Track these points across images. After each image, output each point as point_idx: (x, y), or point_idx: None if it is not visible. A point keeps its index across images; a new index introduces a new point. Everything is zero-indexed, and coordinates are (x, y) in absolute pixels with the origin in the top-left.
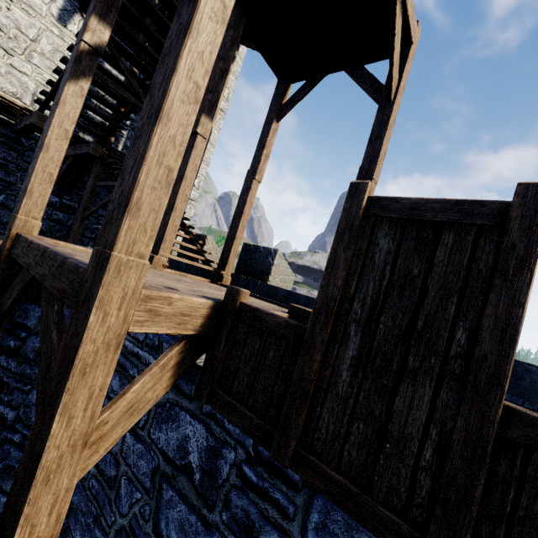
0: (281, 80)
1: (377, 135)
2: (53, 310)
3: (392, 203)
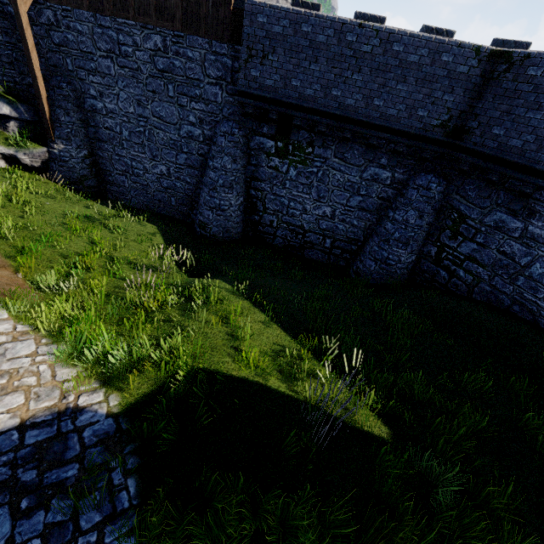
0: None
1: None
2: None
3: None
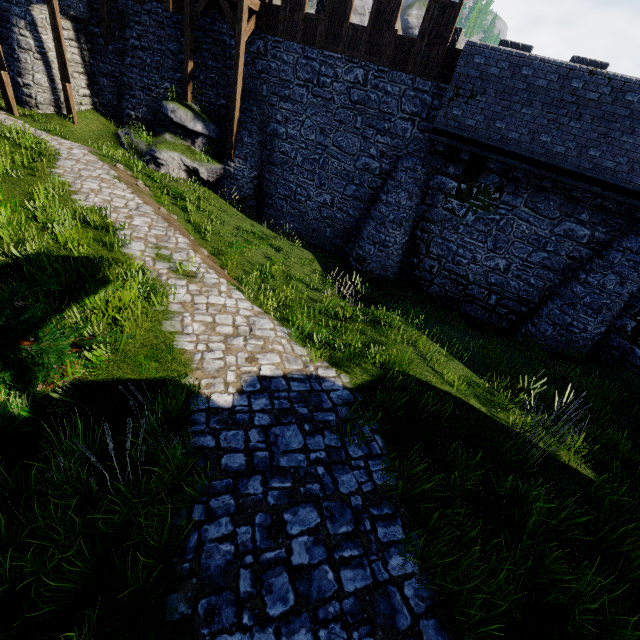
0: None
1: None
2: (227, 6)
3: None
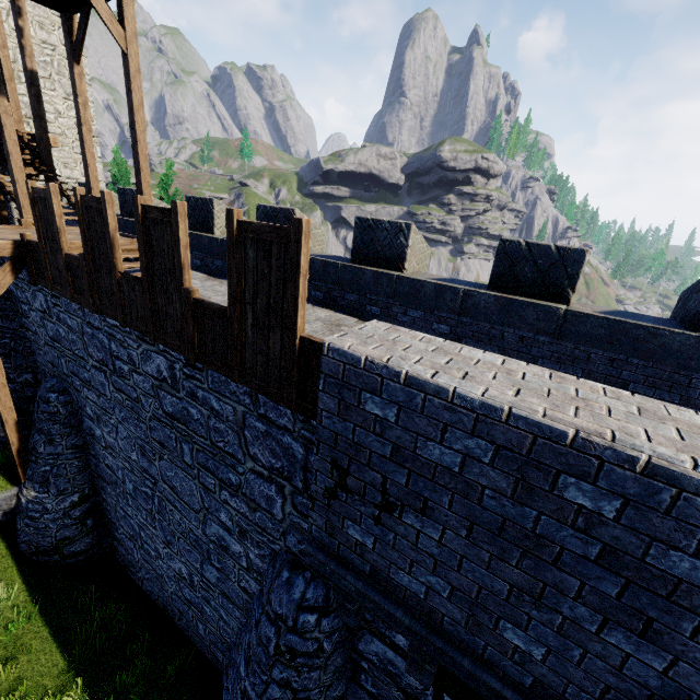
0: (61, 13)
1: (129, 88)
2: None
3: (36, 190)
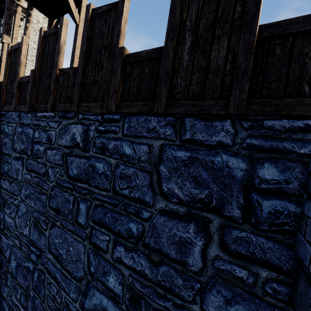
0: (49, 18)
1: (75, 39)
2: None
3: (13, 47)
